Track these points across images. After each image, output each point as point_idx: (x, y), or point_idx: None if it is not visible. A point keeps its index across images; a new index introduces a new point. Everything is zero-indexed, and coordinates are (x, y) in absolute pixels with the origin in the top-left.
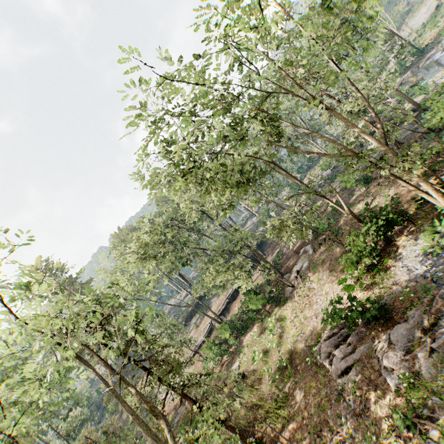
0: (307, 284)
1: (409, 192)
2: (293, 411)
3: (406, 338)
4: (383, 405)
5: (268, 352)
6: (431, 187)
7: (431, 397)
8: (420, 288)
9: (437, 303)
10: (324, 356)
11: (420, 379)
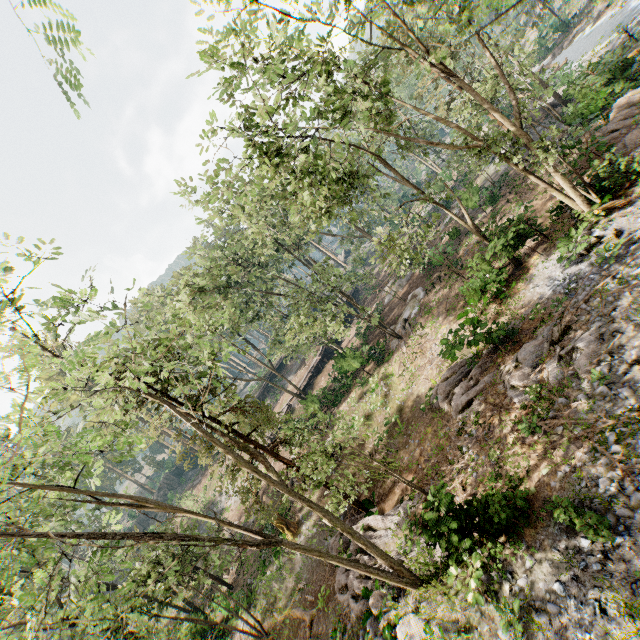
0: (418, 332)
1: (544, 205)
2: (406, 462)
3: (534, 355)
4: (509, 423)
5: (371, 415)
6: (570, 184)
7: (557, 400)
8: (552, 304)
9: (569, 313)
10: (442, 398)
11: (548, 387)
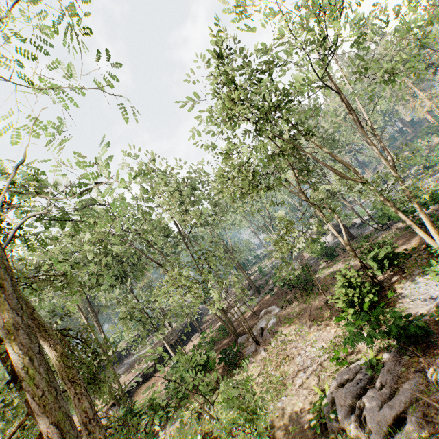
0: (280, 338)
1: None
2: None
3: None
4: None
5: (218, 438)
6: (430, 222)
7: None
8: None
9: None
10: (344, 411)
11: None
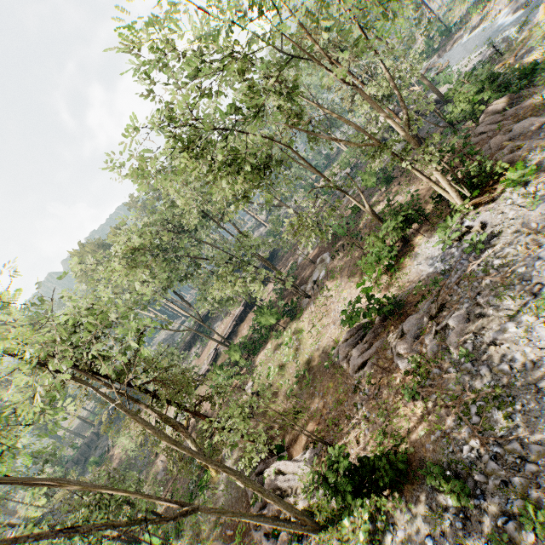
0: (325, 293)
1: (428, 191)
2: (312, 412)
3: (416, 327)
4: (394, 386)
5: (285, 366)
6: (447, 182)
7: (433, 370)
8: (431, 282)
9: (444, 292)
10: (342, 357)
11: (426, 357)
